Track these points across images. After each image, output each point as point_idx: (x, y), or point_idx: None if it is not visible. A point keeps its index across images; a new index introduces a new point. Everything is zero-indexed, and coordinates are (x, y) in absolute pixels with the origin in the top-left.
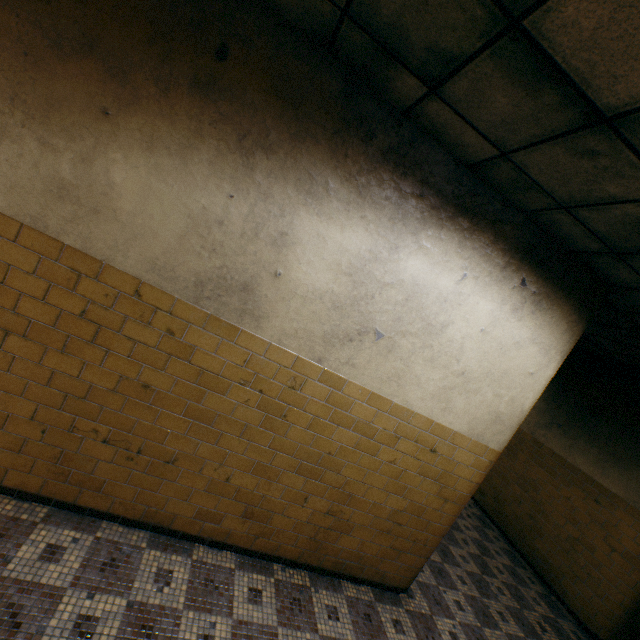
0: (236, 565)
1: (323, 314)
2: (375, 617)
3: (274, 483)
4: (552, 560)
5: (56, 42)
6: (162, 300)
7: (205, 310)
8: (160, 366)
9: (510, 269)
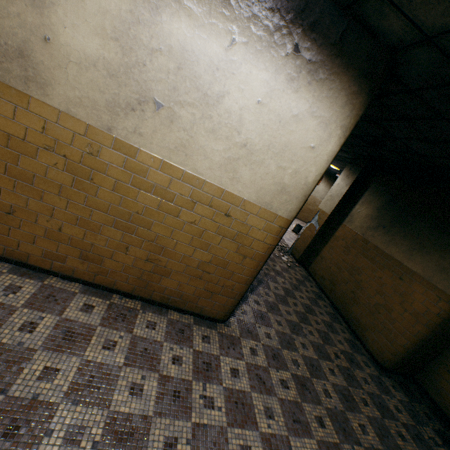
0: (80, 291)
1: (101, 82)
2: (188, 332)
3: (98, 235)
4: (361, 319)
5: None
6: None
7: None
8: None
9: (281, 33)
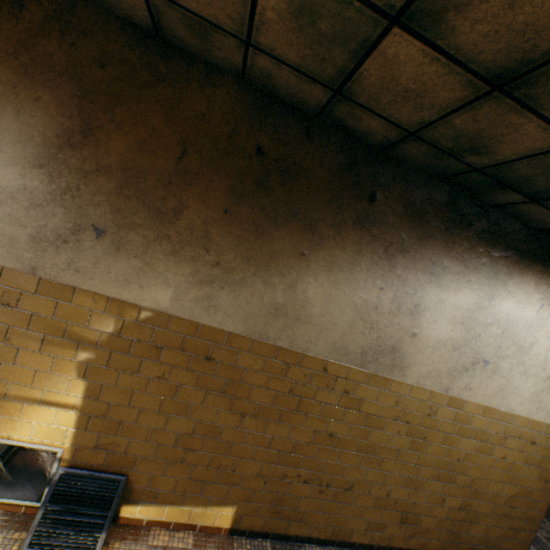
0: None
1: (446, 355)
2: None
3: (420, 491)
4: None
5: (274, 218)
6: (339, 370)
7: (367, 371)
8: (339, 418)
9: None
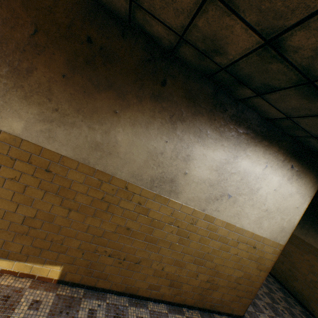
0: (167, 311)
1: (205, 189)
2: None
3: (183, 269)
4: (304, 293)
5: (97, 86)
6: (136, 189)
7: (154, 192)
8: (134, 219)
9: (286, 161)
